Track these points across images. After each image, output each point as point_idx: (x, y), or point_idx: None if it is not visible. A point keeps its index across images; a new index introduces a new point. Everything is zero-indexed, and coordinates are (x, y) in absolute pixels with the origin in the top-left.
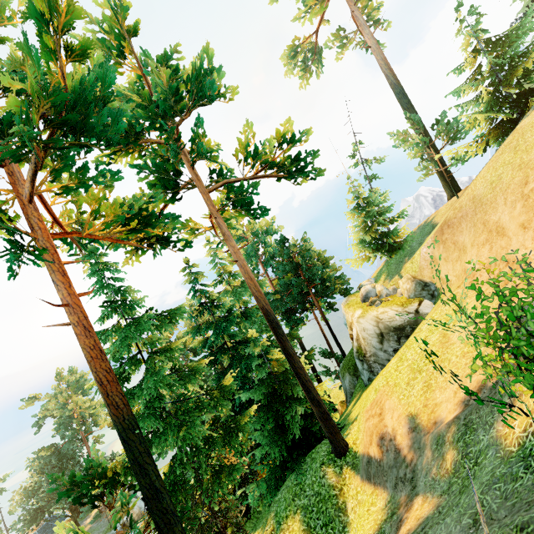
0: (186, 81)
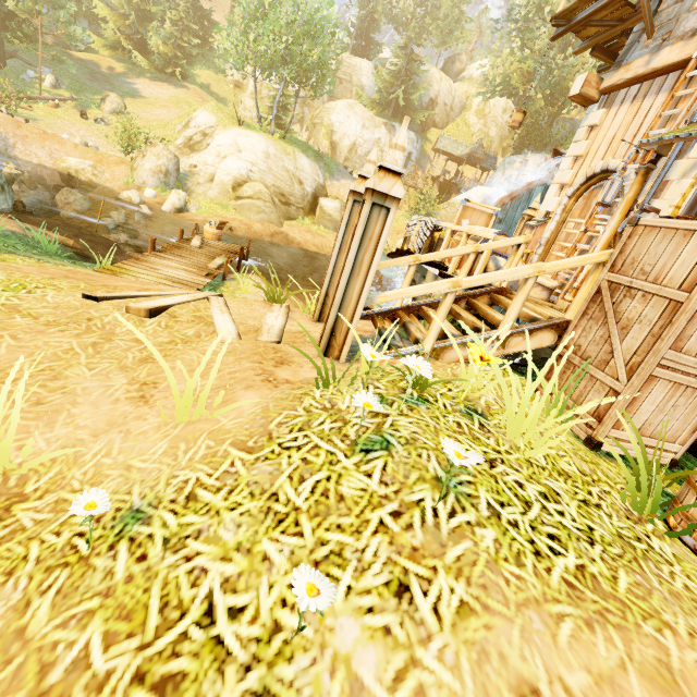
0: None
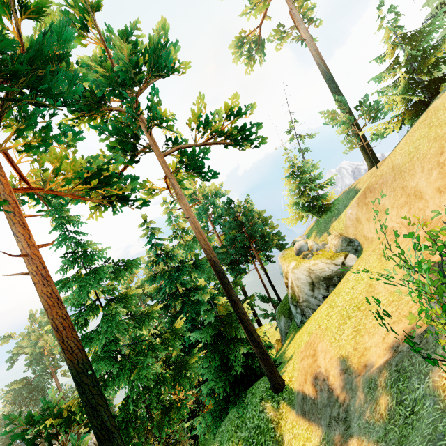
0: (144, 54)
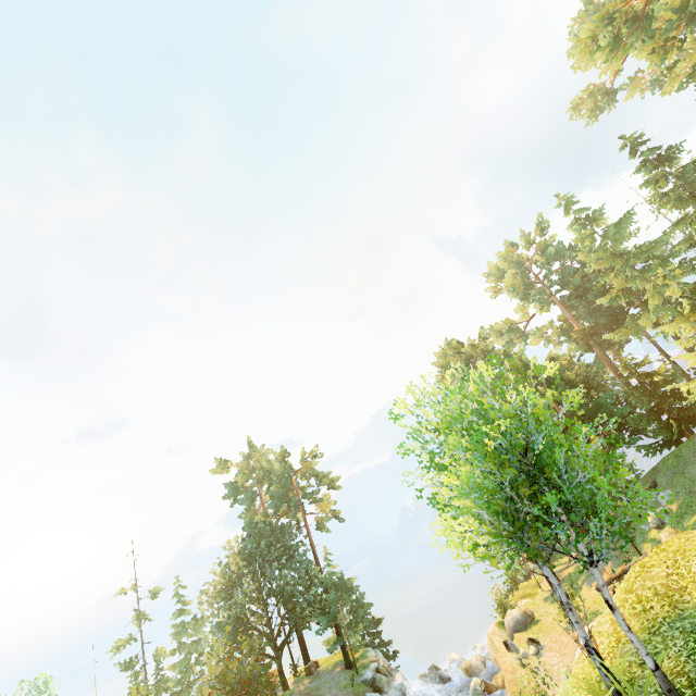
0: None
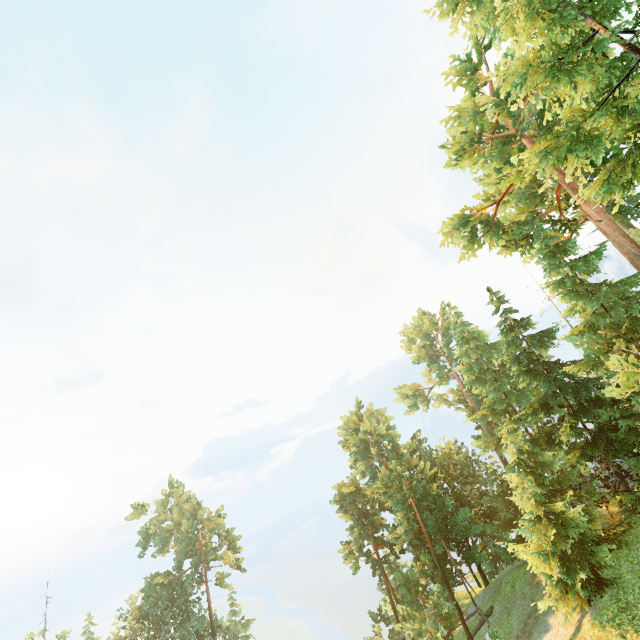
0: None
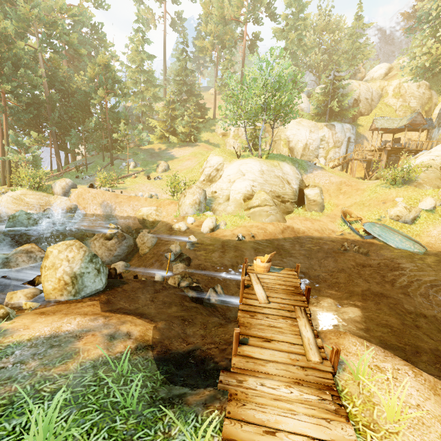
0: None
